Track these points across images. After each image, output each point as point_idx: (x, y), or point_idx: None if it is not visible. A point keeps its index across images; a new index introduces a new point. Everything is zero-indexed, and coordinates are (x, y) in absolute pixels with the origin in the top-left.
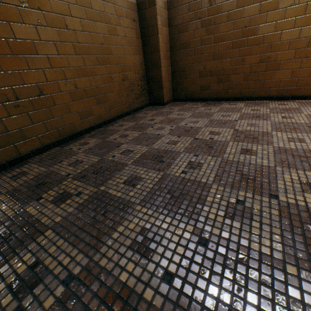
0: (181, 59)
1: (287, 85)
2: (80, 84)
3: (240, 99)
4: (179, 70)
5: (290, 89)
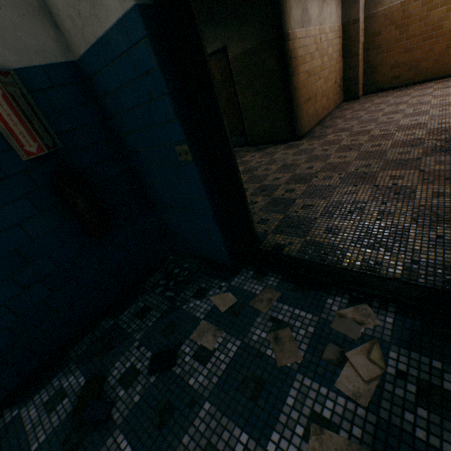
0: (374, 58)
1: None
2: (323, 89)
3: (429, 81)
4: (371, 68)
5: None
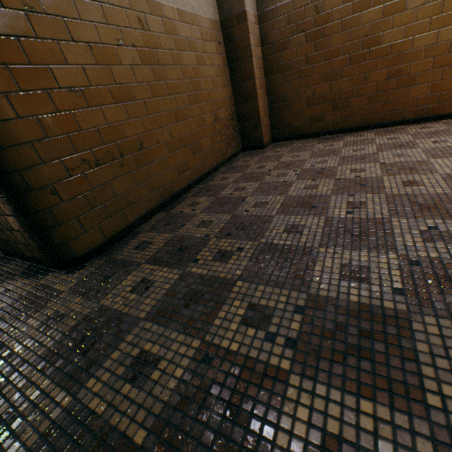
0: (281, 86)
1: (427, 103)
2: (175, 132)
3: (366, 129)
4: (279, 100)
5: (431, 108)
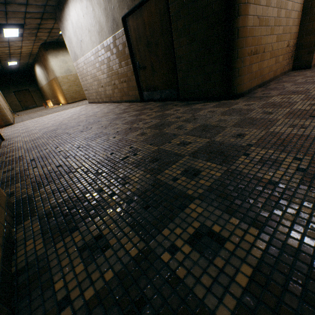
0: None
1: None
2: (273, 47)
3: None
4: None
5: None
